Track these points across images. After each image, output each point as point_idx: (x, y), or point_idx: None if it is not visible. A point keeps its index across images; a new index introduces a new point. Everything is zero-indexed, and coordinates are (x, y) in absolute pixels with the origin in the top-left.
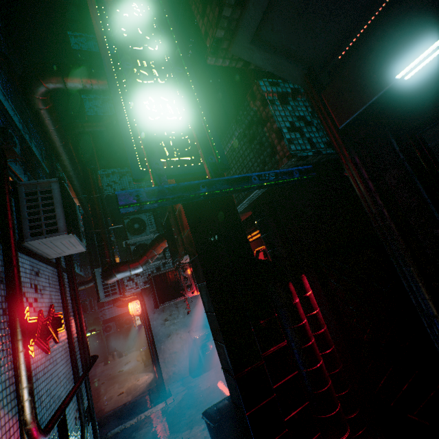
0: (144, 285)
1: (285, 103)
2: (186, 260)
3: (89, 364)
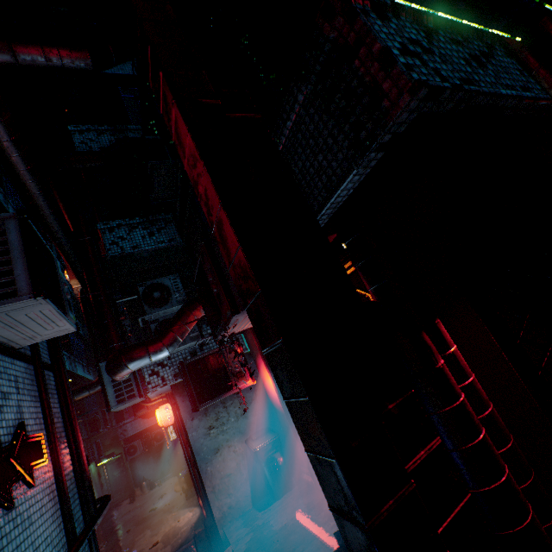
0: (174, 379)
1: (385, 18)
2: (235, 329)
3: (94, 513)
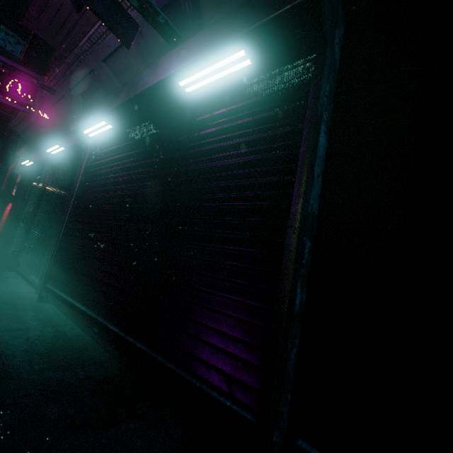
0: None
1: None
2: None
3: None
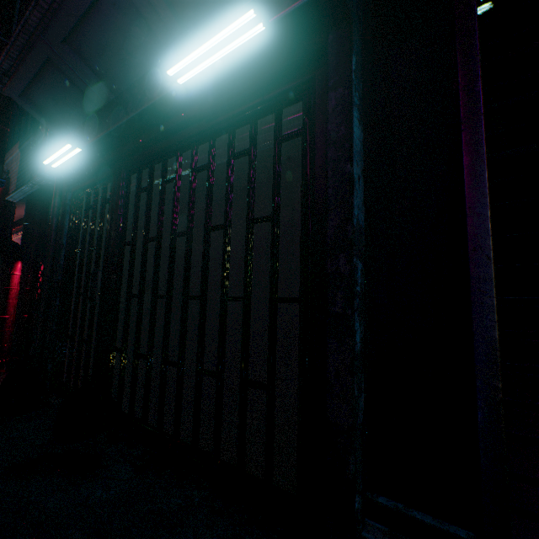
0: None
1: None
2: None
3: None
